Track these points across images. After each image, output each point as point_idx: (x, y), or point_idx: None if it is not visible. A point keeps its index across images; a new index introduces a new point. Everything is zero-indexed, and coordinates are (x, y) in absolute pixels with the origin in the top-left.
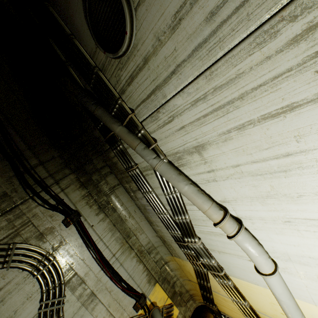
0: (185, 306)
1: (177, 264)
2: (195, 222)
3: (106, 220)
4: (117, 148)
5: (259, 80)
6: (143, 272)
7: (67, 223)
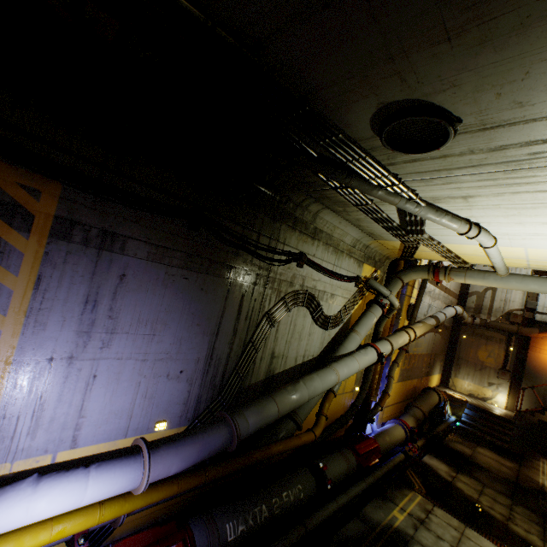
0: (383, 266)
1: (379, 244)
2: (426, 225)
3: (320, 244)
4: (352, 195)
5: (546, 180)
6: (354, 263)
7: (301, 266)
